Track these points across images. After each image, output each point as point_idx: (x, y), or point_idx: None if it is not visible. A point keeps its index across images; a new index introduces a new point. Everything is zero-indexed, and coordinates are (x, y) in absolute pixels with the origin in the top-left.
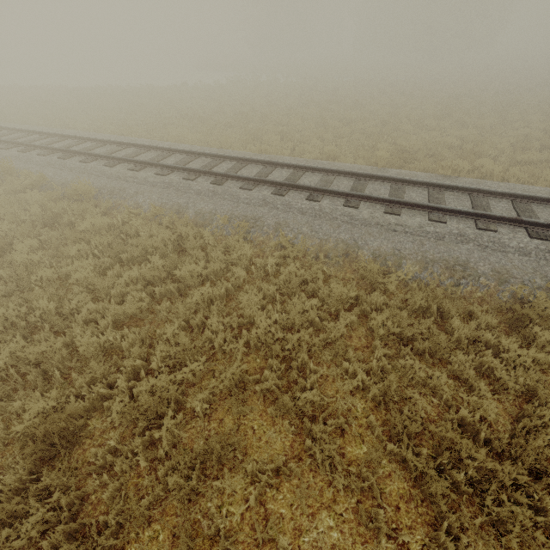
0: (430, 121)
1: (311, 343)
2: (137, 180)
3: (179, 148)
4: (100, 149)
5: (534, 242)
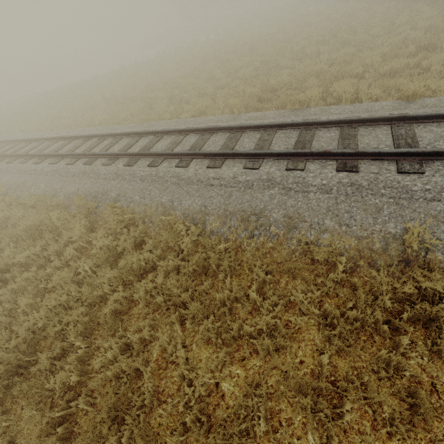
0: (310, 49)
1: (85, 320)
2: (37, 172)
3: (81, 133)
4: (27, 147)
5: (338, 176)
